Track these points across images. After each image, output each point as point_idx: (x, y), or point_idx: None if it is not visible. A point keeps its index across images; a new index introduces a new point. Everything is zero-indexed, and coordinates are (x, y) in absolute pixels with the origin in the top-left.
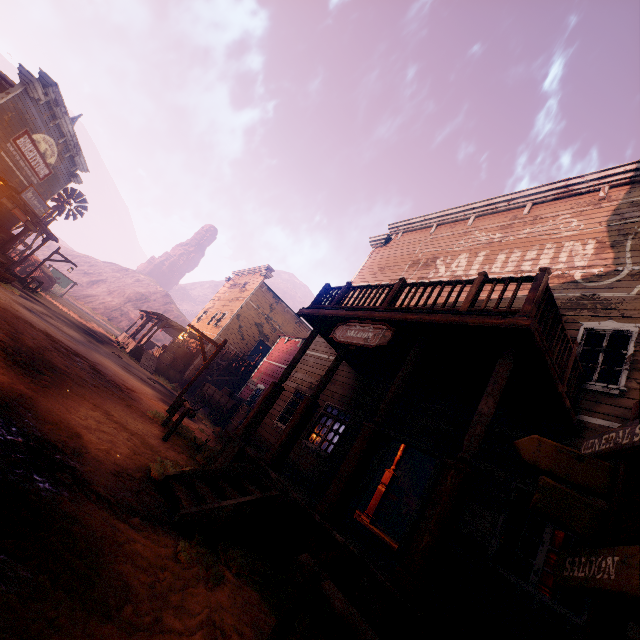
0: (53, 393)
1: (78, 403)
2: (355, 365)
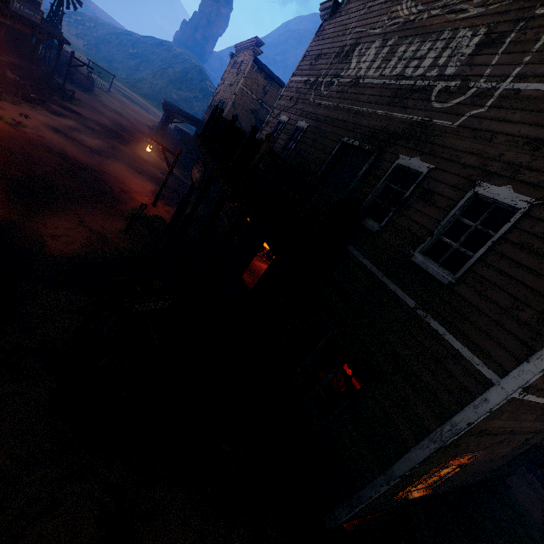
0: (38, 215)
1: (57, 218)
2: None
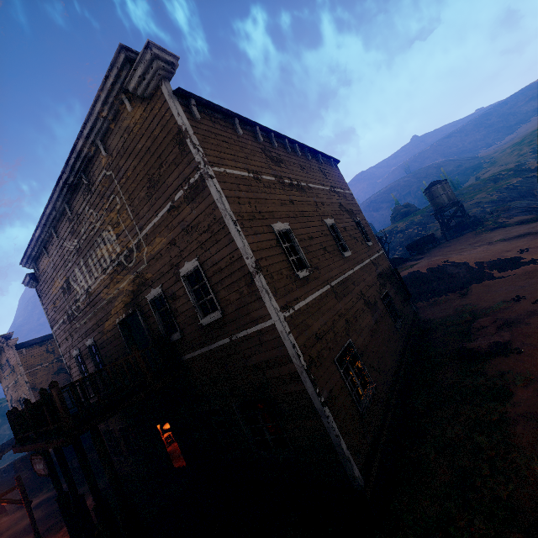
0: None
1: None
2: None
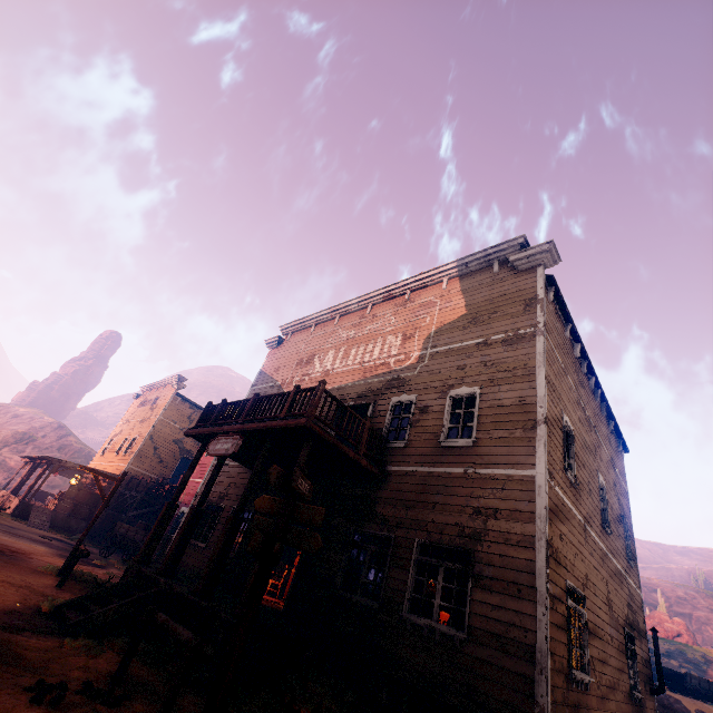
0: None
1: None
2: (252, 466)
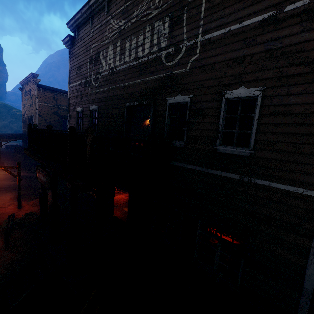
0: None
1: None
2: None
